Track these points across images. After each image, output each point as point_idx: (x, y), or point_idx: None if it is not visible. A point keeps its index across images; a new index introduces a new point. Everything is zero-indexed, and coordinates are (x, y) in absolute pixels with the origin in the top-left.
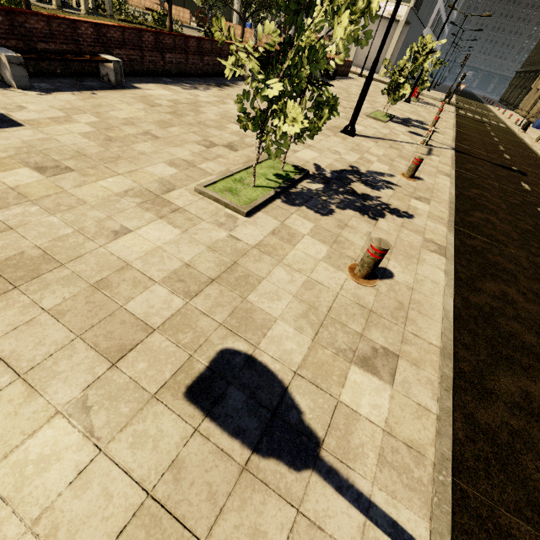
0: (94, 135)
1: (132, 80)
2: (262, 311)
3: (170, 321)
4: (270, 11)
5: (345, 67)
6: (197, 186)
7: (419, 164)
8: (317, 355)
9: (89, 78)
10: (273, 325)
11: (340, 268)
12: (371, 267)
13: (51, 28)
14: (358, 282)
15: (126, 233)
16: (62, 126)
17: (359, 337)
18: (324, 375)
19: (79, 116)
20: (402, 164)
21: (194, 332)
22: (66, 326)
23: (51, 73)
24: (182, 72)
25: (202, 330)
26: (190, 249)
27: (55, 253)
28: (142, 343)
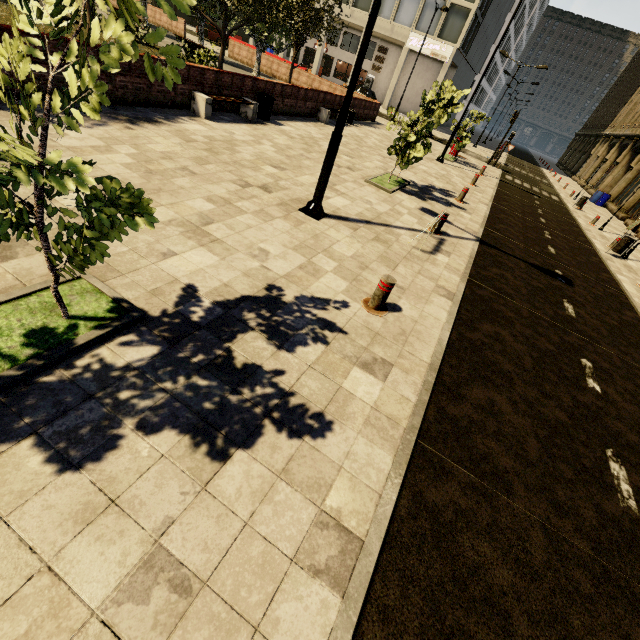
0: None
1: None
2: None
3: None
4: (278, 31)
5: (370, 110)
6: None
7: (388, 291)
8: None
9: None
10: None
11: None
12: None
13: None
14: None
15: None
16: None
17: None
18: None
19: None
20: (379, 274)
21: None
22: None
23: None
24: None
25: None
26: None
27: None
28: None
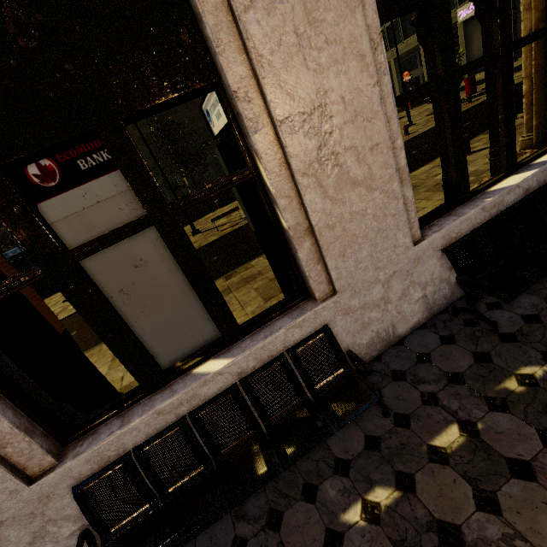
0: None
1: None
2: None
3: None
4: None
5: None
6: None
7: None
8: None
9: None
10: None
11: None
12: None
13: None
14: None
15: None
16: None
17: None
18: None
19: None
20: None
21: None
22: None
23: None
24: None
25: None
26: None
27: None
28: None
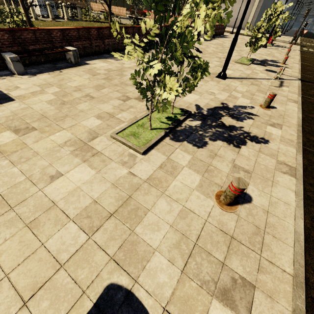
0: (54, 101)
1: (85, 59)
2: (144, 243)
3: (73, 257)
4: (172, 1)
5: (221, 29)
6: (111, 133)
7: (273, 98)
8: (184, 288)
9: (60, 62)
10: (151, 256)
11: (209, 196)
12: (232, 199)
13: (36, 36)
14: (222, 208)
15: (59, 177)
16: (37, 97)
17: (220, 266)
18: (188, 311)
19: (49, 89)
20: (260, 96)
21: (90, 267)
22: (0, 266)
23: (38, 62)
24: (116, 49)
25: (96, 264)
26: (99, 187)
27: (9, 198)
28: (49, 281)
